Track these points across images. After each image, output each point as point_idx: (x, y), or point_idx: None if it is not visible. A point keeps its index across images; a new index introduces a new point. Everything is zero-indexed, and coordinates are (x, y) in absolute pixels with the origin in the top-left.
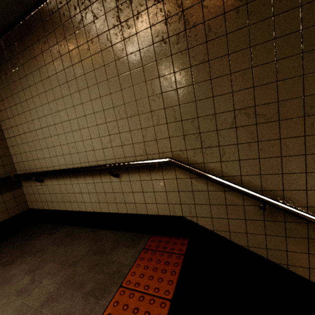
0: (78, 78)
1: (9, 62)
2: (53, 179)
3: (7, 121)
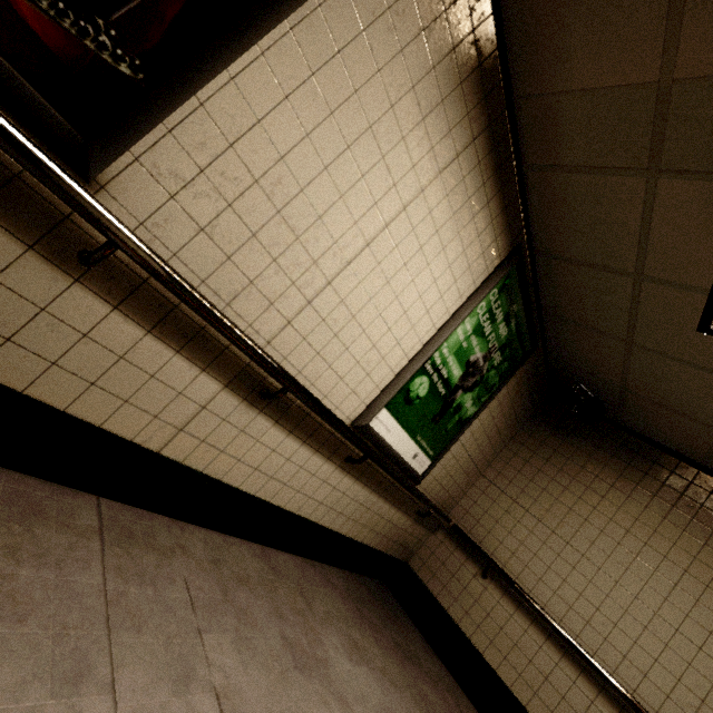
0: (712, 590)
1: (599, 450)
2: (509, 599)
3: (513, 470)
